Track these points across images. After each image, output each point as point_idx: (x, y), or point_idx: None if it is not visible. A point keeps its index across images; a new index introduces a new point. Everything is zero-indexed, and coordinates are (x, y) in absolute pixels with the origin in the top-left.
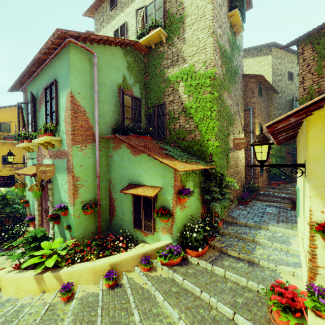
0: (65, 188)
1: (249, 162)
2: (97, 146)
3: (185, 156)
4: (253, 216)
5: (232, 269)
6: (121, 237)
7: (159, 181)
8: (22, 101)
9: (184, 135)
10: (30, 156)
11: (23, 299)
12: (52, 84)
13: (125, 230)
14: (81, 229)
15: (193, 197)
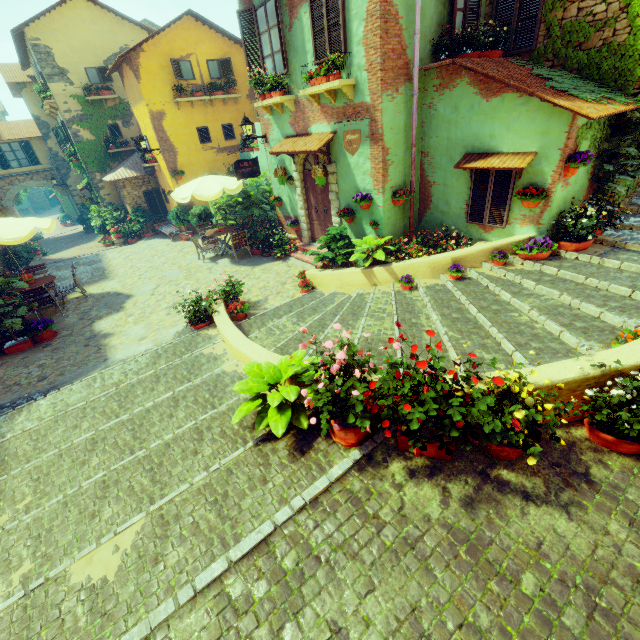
0: (366, 168)
1: None
2: (415, 88)
3: (586, 88)
4: None
5: (632, 262)
6: (454, 233)
7: (533, 143)
8: (245, 7)
9: (584, 35)
10: (275, 121)
11: (352, 292)
12: None
13: (447, 228)
14: (390, 226)
15: (581, 169)
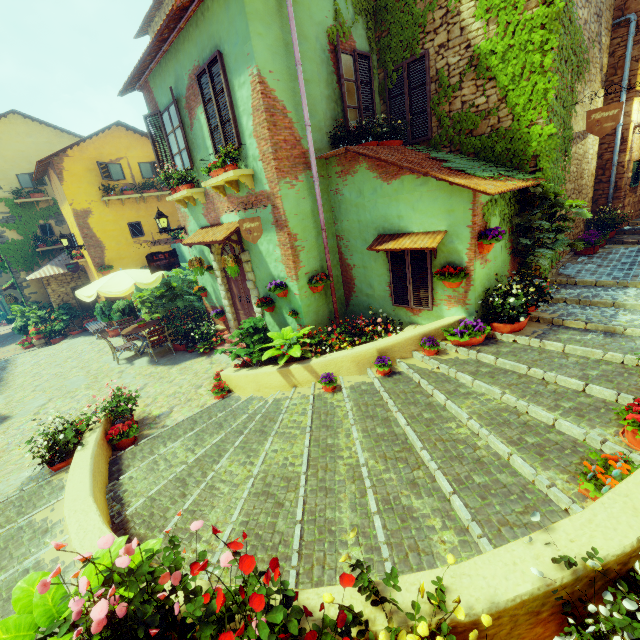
0: (277, 255)
1: (608, 163)
2: (315, 175)
3: (483, 167)
4: (610, 270)
5: (576, 343)
6: (379, 318)
7: (441, 221)
8: (151, 112)
9: (472, 123)
10: (191, 214)
11: (270, 396)
12: (211, 62)
13: (375, 311)
14: (312, 314)
15: (498, 245)
